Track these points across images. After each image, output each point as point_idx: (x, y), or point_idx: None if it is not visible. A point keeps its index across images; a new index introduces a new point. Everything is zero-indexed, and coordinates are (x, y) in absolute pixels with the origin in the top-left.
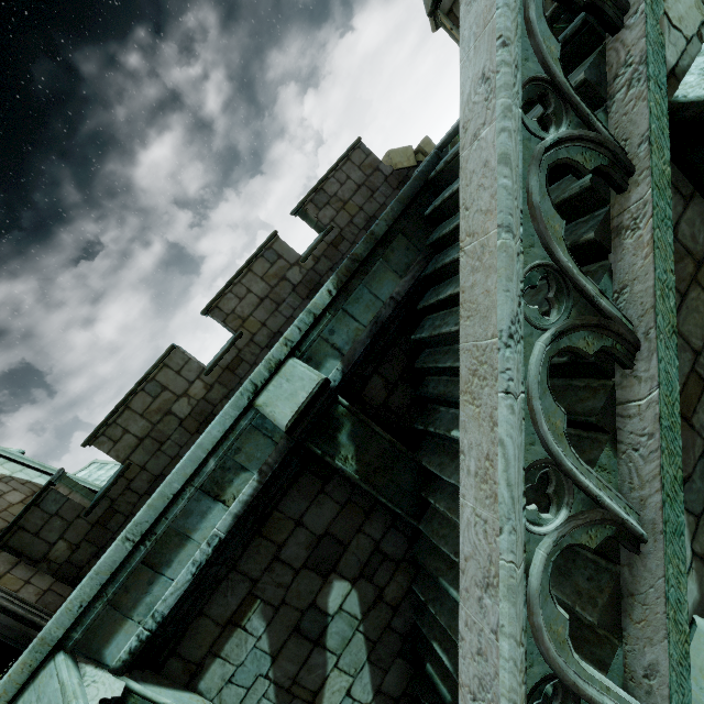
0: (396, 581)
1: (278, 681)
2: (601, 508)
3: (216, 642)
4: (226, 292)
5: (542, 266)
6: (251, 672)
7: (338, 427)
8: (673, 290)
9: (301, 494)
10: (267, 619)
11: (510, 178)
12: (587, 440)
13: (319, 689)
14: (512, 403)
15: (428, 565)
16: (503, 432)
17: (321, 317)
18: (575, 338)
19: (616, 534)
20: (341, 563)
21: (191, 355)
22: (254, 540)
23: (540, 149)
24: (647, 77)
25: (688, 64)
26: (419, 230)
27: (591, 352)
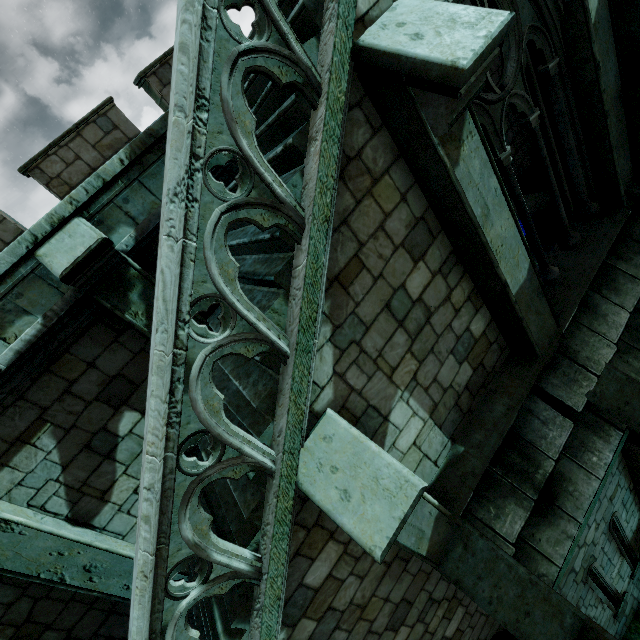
0: None
1: (69, 484)
2: (258, 333)
3: (4, 455)
4: (49, 153)
5: (230, 152)
6: (41, 478)
7: (129, 287)
8: (331, 191)
9: (95, 341)
10: (58, 439)
11: (188, 67)
12: (275, 294)
13: (108, 489)
14: (172, 244)
15: None
16: (164, 264)
17: (113, 184)
18: (253, 213)
19: (270, 351)
20: (133, 399)
21: (9, 216)
22: (44, 376)
23: (234, 51)
24: (337, 15)
25: (377, 15)
26: None
27: (266, 226)
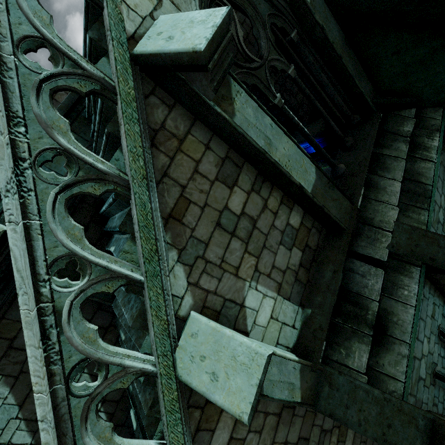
0: (107, 339)
1: (27, 417)
2: (113, 272)
3: None
4: None
5: (53, 149)
6: (3, 419)
7: None
8: (142, 157)
9: None
10: (10, 385)
11: None
12: (127, 239)
13: None
14: (14, 227)
15: (118, 325)
16: (11, 244)
17: None
18: (85, 187)
19: (127, 283)
20: None
21: None
22: None
23: (36, 80)
24: (111, 39)
25: (143, 32)
26: (84, 127)
27: (98, 193)
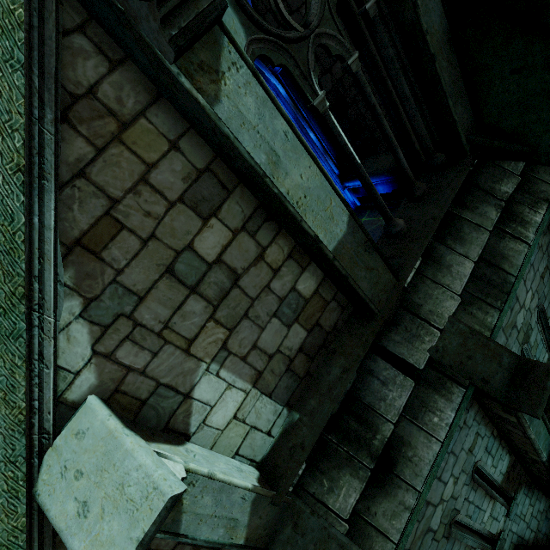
0: None
1: None
2: None
3: None
4: None
5: None
6: None
7: None
8: (22, 133)
9: None
10: None
11: None
12: None
13: None
14: None
15: None
16: None
17: None
18: None
19: None
20: None
21: None
22: None
23: None
24: None
25: None
26: None
27: None
